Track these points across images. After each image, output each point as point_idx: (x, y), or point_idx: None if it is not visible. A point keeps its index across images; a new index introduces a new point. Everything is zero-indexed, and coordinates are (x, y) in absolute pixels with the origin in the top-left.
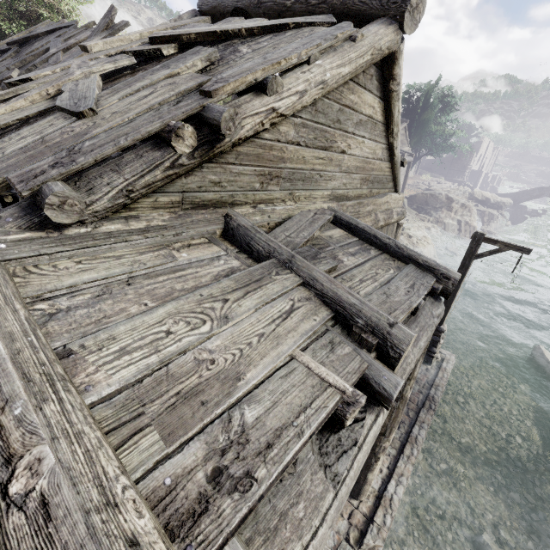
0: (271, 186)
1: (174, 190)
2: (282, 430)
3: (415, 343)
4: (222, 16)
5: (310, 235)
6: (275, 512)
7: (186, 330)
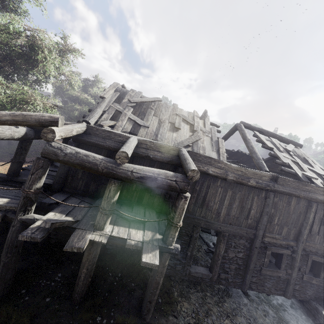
0: None
1: None
2: None
3: None
4: (252, 129)
5: None
6: None
7: None
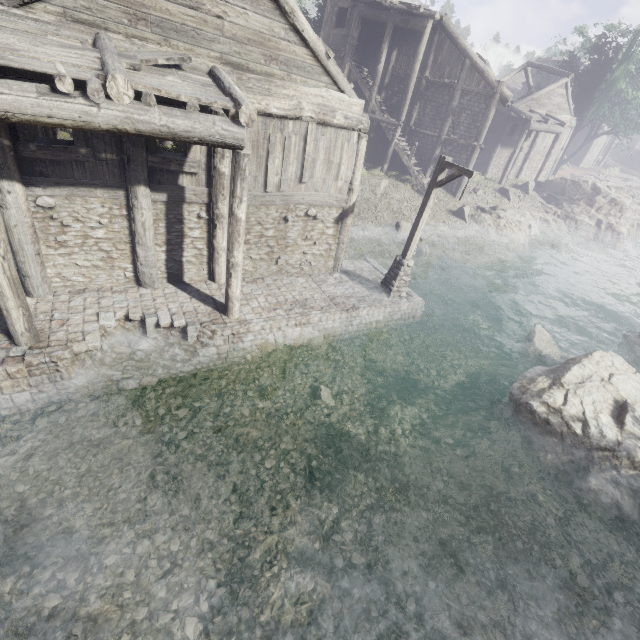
0: (141, 27)
1: (57, 4)
2: (18, 62)
3: (168, 115)
4: None
5: (152, 58)
6: (5, 81)
7: (15, 41)
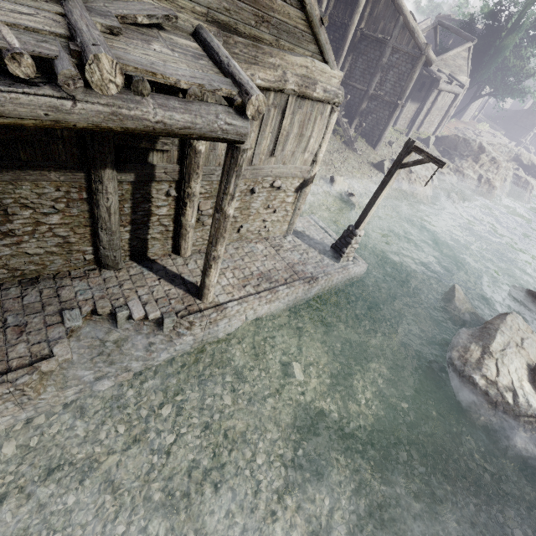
0: None
1: None
2: None
3: (164, 107)
4: None
5: (129, 14)
6: None
7: None
